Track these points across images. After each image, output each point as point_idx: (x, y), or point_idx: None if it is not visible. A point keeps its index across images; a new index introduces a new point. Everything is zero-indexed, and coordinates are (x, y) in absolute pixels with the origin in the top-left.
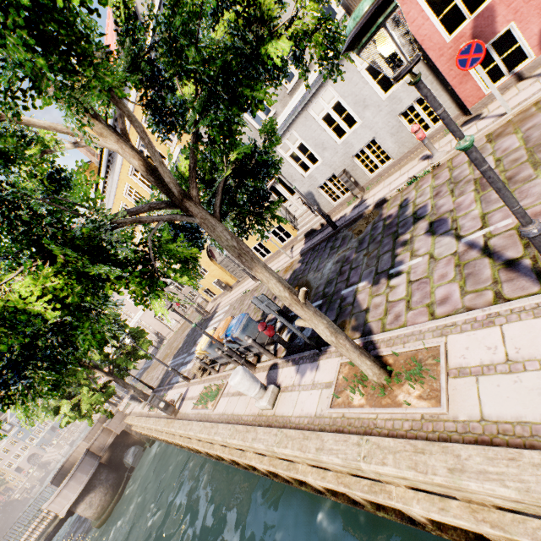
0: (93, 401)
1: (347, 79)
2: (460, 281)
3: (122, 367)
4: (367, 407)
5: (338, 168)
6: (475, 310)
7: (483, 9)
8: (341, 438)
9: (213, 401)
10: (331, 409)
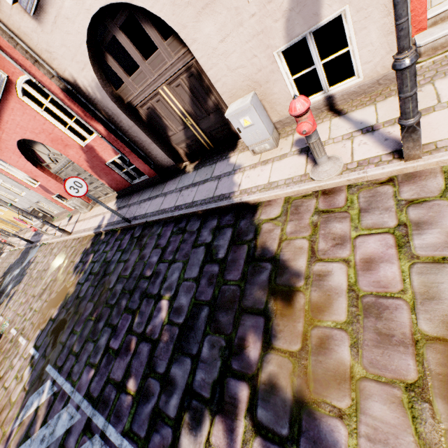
0: None
1: None
2: None
3: None
4: None
5: (32, 205)
6: None
7: (40, 184)
8: None
9: None
10: None
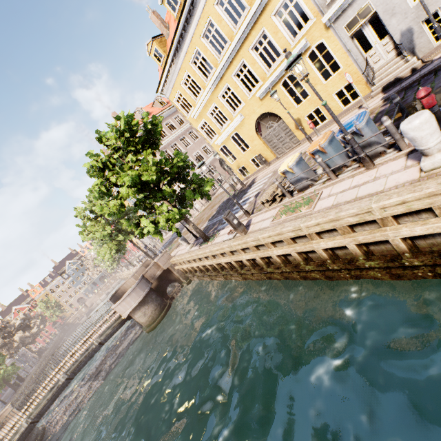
0: (170, 216)
1: None
2: None
3: (183, 205)
4: None
5: None
6: None
7: None
8: None
9: (305, 207)
10: None
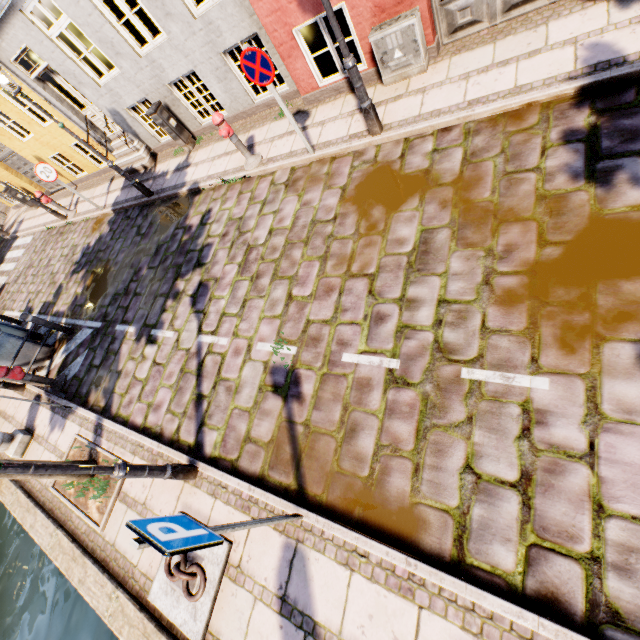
0: None
1: None
2: (173, 393)
3: None
4: (72, 499)
5: (151, 94)
6: (156, 442)
7: None
8: (46, 524)
9: None
10: (52, 489)
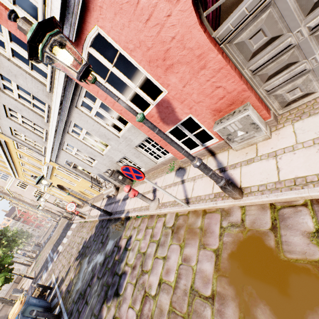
0: None
1: (84, 120)
2: None
3: None
4: None
5: (110, 166)
6: None
7: (161, 100)
8: None
9: None
10: None
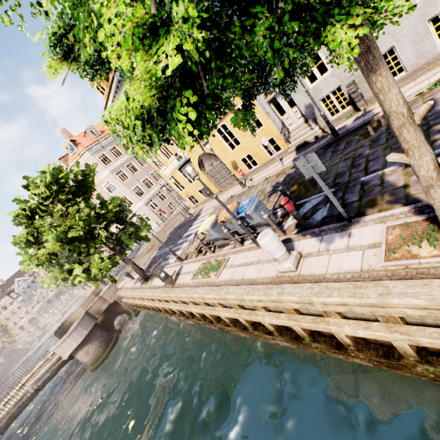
0: (102, 266)
1: None
2: None
3: (123, 246)
4: None
5: (346, 80)
6: None
7: None
8: (418, 283)
9: (215, 272)
10: (389, 262)
